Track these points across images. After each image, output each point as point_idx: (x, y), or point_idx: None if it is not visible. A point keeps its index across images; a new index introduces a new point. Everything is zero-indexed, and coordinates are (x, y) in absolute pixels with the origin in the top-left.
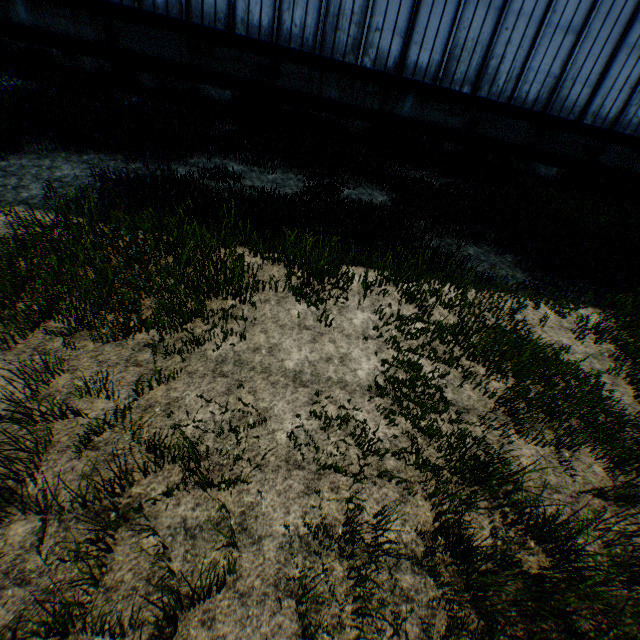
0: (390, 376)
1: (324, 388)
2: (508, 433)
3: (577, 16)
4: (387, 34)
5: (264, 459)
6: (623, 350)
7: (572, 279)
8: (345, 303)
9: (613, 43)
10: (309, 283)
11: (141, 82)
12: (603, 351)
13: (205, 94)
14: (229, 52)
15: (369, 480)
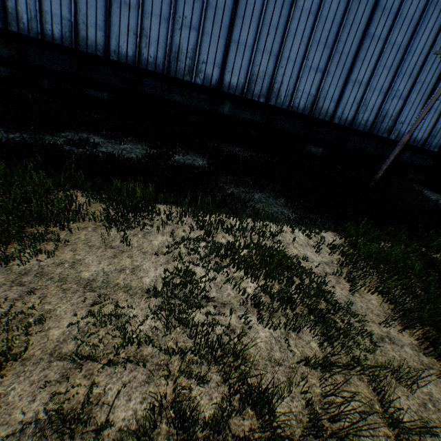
0: (167, 281)
1: (110, 292)
2: (247, 320)
3: (321, 63)
4: (210, 65)
5: (30, 353)
6: (344, 259)
7: (320, 214)
8: (150, 229)
9: (344, 78)
10: (124, 215)
11: (43, 85)
12: (334, 260)
13: (89, 94)
14: (106, 69)
15: (123, 365)
